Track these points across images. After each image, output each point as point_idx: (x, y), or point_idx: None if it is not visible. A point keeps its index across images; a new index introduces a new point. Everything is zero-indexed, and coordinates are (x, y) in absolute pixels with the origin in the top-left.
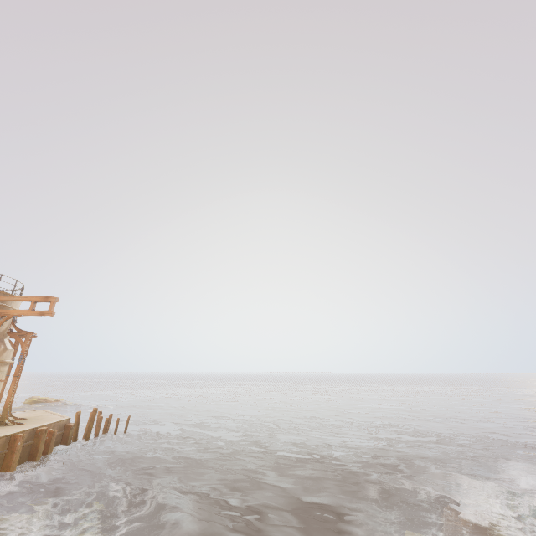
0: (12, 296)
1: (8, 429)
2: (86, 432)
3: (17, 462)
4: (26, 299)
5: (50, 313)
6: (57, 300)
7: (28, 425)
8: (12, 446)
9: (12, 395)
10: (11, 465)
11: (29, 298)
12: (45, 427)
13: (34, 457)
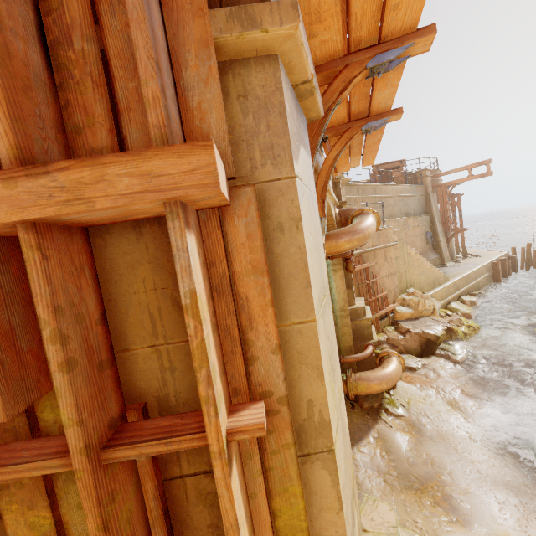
0: (438, 171)
1: (477, 259)
2: (525, 262)
3: (501, 278)
4: (462, 169)
5: (490, 174)
6: (490, 161)
7: (485, 257)
8: (495, 269)
9: (463, 239)
10: (499, 279)
11: (464, 168)
12: (503, 258)
13: (504, 276)
